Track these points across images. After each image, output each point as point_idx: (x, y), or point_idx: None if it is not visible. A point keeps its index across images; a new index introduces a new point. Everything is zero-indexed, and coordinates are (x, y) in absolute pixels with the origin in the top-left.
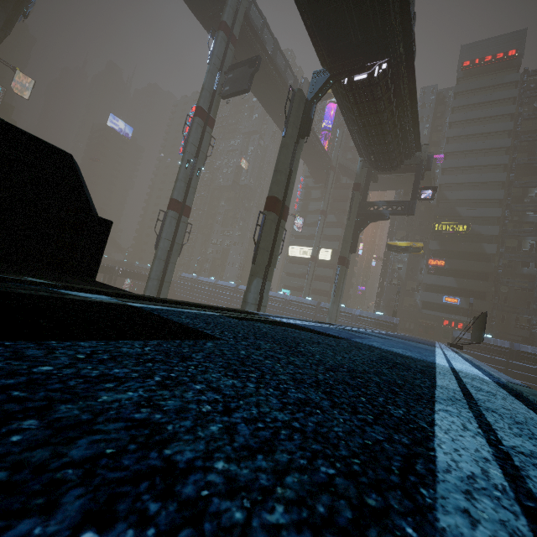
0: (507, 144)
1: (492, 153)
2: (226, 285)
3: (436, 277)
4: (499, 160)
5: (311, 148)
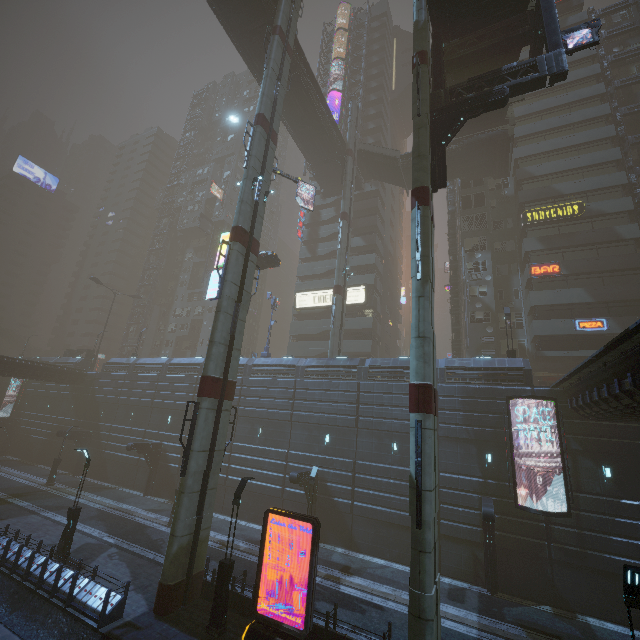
0: (600, 91)
1: (582, 106)
2: (187, 363)
3: (552, 292)
4: (596, 112)
5: (313, 118)
